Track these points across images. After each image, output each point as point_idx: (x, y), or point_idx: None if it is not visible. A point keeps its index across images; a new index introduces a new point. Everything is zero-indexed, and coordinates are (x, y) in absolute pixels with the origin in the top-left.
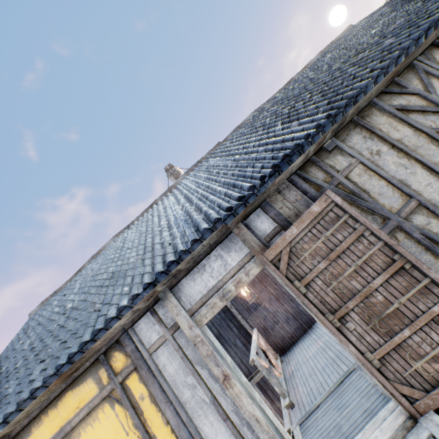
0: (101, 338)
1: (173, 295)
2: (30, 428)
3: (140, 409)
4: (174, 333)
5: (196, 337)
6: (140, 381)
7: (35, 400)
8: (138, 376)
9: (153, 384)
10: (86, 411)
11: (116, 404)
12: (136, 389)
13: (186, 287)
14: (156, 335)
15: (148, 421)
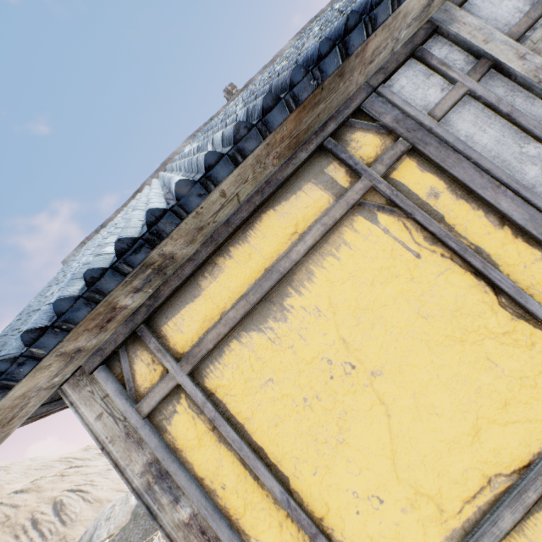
0: (388, 20)
1: (467, 13)
2: (196, 283)
3: (434, 214)
4: (480, 79)
5: (539, 70)
6: (421, 169)
7: (249, 161)
8: (416, 163)
9: (457, 165)
10: (317, 232)
11: (379, 214)
12: (416, 184)
13: (483, 7)
14: (438, 93)
15: (457, 229)
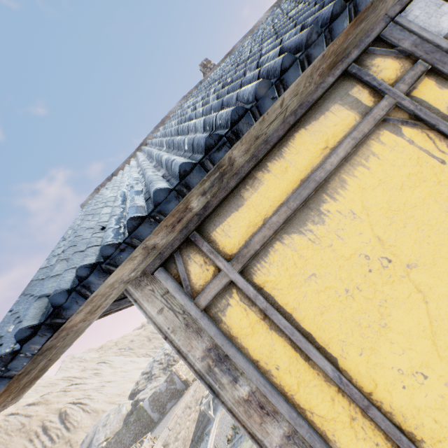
0: None
1: None
2: (238, 195)
3: None
4: None
5: None
6: (440, 87)
7: (307, 72)
8: (435, 82)
9: None
10: (348, 145)
11: (403, 127)
12: (436, 100)
13: None
14: None
15: None
